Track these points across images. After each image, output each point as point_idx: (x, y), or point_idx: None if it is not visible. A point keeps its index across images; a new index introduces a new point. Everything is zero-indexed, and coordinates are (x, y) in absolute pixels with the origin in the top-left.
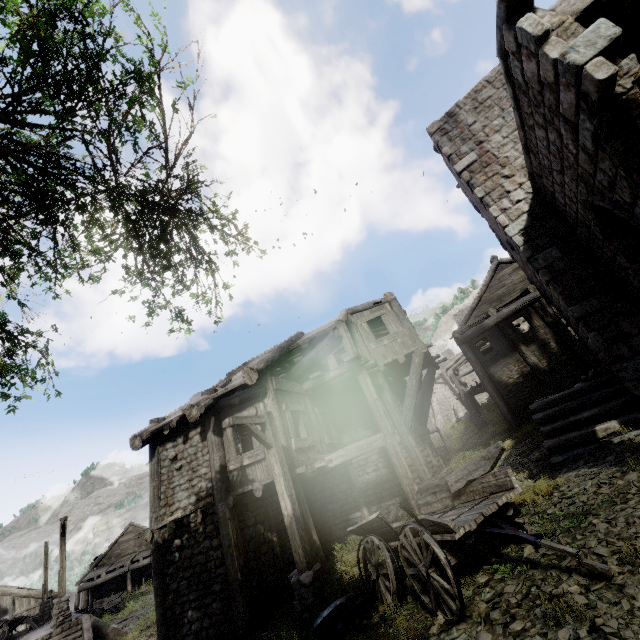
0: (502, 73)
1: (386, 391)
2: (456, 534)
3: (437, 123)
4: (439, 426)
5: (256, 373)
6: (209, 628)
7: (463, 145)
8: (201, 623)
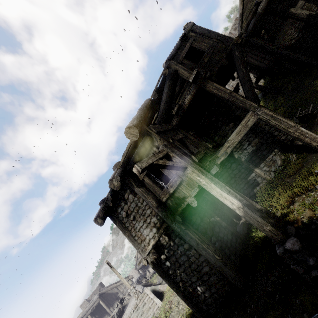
0: None
1: None
2: None
3: None
4: None
5: (134, 128)
6: (217, 292)
7: None
8: (210, 291)
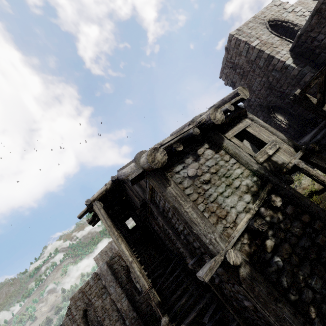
0: (254, 20)
1: None
2: None
3: (234, 31)
4: None
5: (247, 91)
6: None
7: (250, 38)
8: None
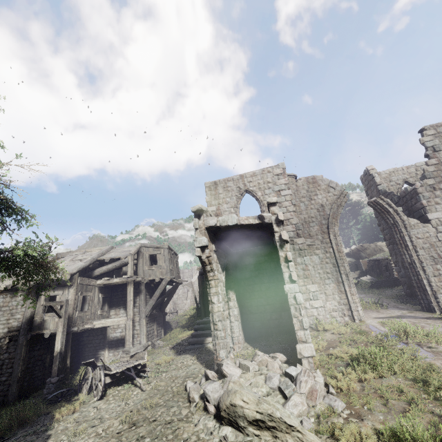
0: (238, 180)
1: (143, 294)
2: (112, 372)
3: (209, 183)
4: (186, 306)
5: (70, 275)
6: None
7: (214, 200)
8: None
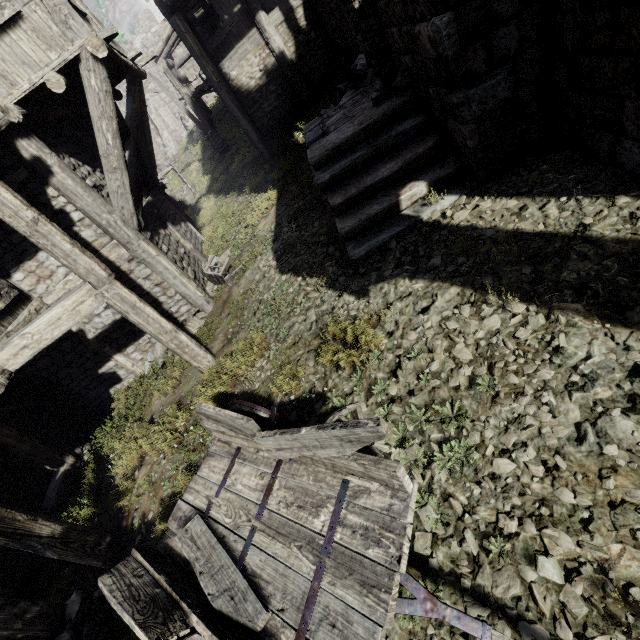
0: None
1: (57, 170)
2: None
3: None
4: (170, 148)
5: None
6: None
7: None
8: None
